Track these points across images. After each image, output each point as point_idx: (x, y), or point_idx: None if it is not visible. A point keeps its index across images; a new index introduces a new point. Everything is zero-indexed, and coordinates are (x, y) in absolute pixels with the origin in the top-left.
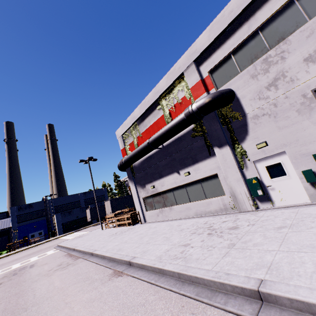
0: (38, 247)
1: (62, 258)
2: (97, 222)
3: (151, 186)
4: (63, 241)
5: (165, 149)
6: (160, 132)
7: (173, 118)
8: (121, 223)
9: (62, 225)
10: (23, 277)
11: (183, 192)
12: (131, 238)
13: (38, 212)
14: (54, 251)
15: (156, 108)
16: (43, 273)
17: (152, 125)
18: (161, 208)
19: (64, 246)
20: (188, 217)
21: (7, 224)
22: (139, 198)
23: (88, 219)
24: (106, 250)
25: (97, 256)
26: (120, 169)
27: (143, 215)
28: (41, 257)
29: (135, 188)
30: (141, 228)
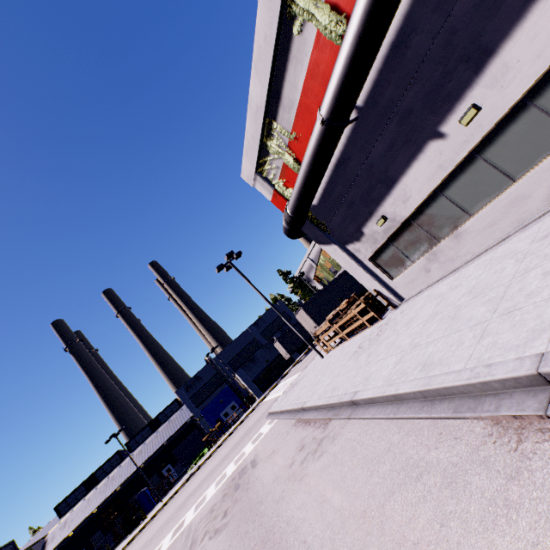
0: (242, 427)
1: (294, 432)
2: (300, 355)
3: (377, 221)
4: (271, 403)
5: (367, 112)
6: (339, 65)
7: (348, 12)
8: (351, 330)
9: (254, 383)
10: (252, 491)
11: (479, 173)
12: (420, 334)
13: (212, 382)
14: (270, 425)
15: (292, 38)
16: (284, 476)
17: (305, 88)
18: (427, 252)
19: (281, 410)
20: (530, 222)
21: (186, 415)
22: (362, 265)
23: (285, 356)
24: (384, 382)
25: (373, 404)
26: (292, 234)
27: (390, 290)
28: (257, 442)
29: (342, 252)
30: (414, 310)
